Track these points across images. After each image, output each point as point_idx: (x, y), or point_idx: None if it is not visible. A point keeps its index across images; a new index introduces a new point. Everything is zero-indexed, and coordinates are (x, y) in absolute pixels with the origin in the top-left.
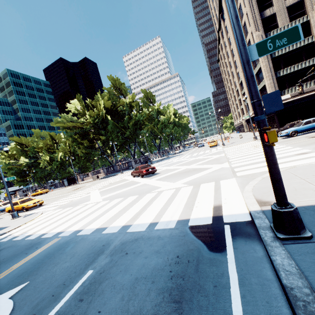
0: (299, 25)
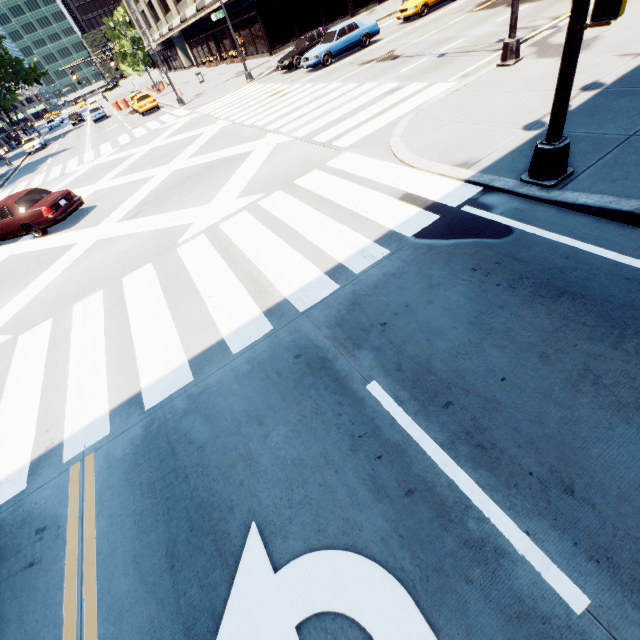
0: None
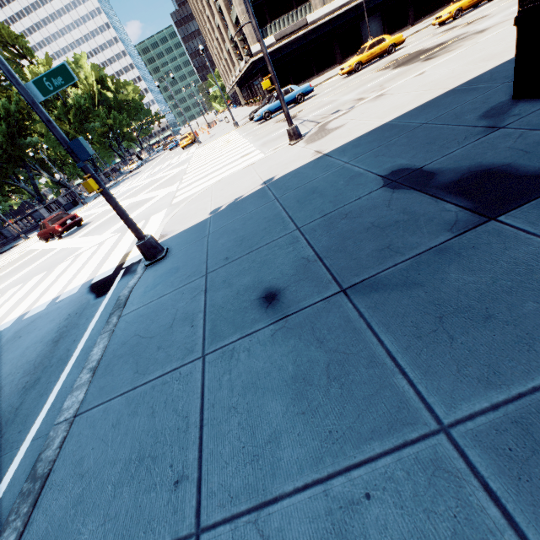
0: (66, 64)
